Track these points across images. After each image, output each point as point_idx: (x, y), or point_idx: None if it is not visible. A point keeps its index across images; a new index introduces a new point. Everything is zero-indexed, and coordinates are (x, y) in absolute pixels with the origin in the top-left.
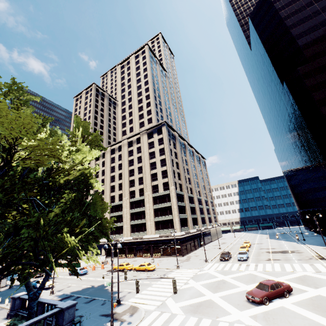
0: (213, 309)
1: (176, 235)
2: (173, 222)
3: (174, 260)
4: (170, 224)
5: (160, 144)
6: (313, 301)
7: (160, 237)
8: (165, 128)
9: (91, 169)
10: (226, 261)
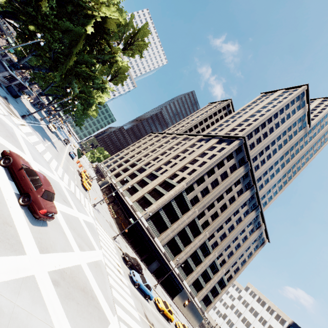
0: (2, 133)
1: (138, 215)
2: (150, 206)
3: (111, 221)
4: (147, 206)
5: (218, 151)
6: (1, 217)
7: (131, 206)
8: (238, 142)
9: (120, 59)
10: (125, 263)
